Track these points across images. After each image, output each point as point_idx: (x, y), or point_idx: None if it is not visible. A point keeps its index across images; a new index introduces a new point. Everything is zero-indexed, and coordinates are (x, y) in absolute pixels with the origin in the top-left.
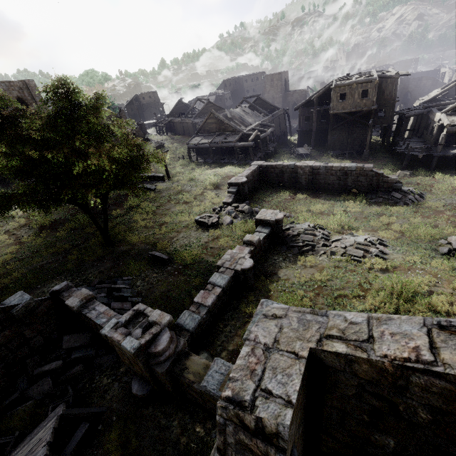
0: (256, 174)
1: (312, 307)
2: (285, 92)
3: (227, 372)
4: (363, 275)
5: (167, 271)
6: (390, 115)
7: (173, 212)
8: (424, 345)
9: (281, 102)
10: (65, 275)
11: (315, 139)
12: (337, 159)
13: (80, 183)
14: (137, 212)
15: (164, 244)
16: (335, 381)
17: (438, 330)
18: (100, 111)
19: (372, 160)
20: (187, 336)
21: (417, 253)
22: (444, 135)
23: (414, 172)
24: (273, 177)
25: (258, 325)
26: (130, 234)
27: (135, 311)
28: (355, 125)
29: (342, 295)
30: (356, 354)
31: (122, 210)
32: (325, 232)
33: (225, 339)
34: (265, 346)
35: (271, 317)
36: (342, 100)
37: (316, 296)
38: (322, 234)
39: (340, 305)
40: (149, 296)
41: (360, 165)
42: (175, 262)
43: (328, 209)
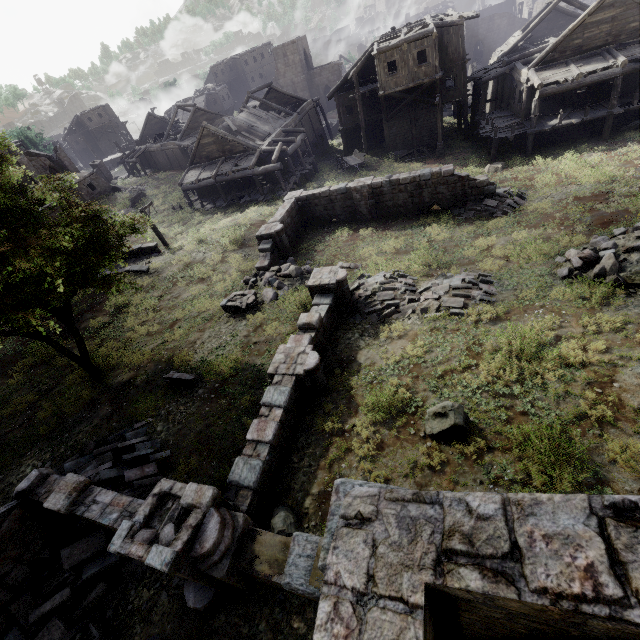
0: (295, 213)
1: (412, 398)
2: (308, 71)
3: (316, 553)
4: (470, 334)
5: (199, 396)
6: (461, 83)
7: (186, 300)
8: (601, 561)
9: (307, 89)
10: (39, 447)
11: (367, 138)
12: (403, 163)
13: (11, 303)
14: (129, 314)
15: (184, 355)
16: (472, 606)
17: (615, 521)
18: (1, 174)
19: (451, 156)
20: (248, 497)
21: (531, 284)
22: (537, 102)
23: (507, 163)
24: (320, 211)
25: (338, 549)
26: (128, 352)
27: (157, 495)
28: (417, 107)
29: (448, 370)
30: (499, 593)
31: (106, 316)
32: (408, 281)
33: (305, 479)
34: (354, 596)
35: (355, 523)
36: (392, 72)
37: (415, 380)
38: (405, 284)
39: (449, 385)
40: (180, 444)
41: (436, 170)
42: (207, 380)
43: (405, 243)
